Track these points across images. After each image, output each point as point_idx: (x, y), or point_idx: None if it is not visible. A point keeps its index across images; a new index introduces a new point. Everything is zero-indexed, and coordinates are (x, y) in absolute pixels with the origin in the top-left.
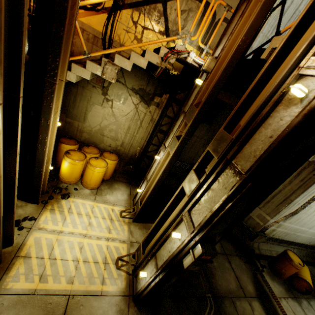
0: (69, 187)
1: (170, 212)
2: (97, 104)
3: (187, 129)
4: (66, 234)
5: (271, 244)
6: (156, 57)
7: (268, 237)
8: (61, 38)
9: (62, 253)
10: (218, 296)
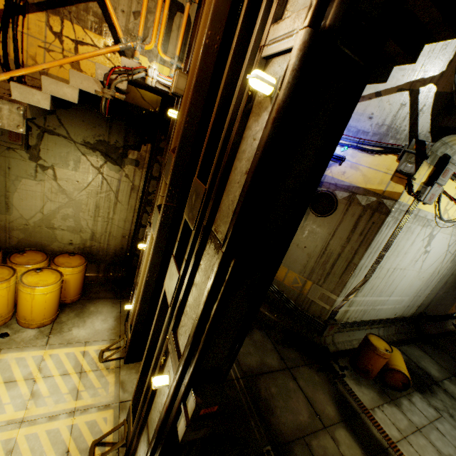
0: None
1: None
2: (25, 177)
3: (167, 191)
4: None
5: (350, 332)
6: (91, 82)
7: (343, 324)
8: None
9: None
10: (283, 443)
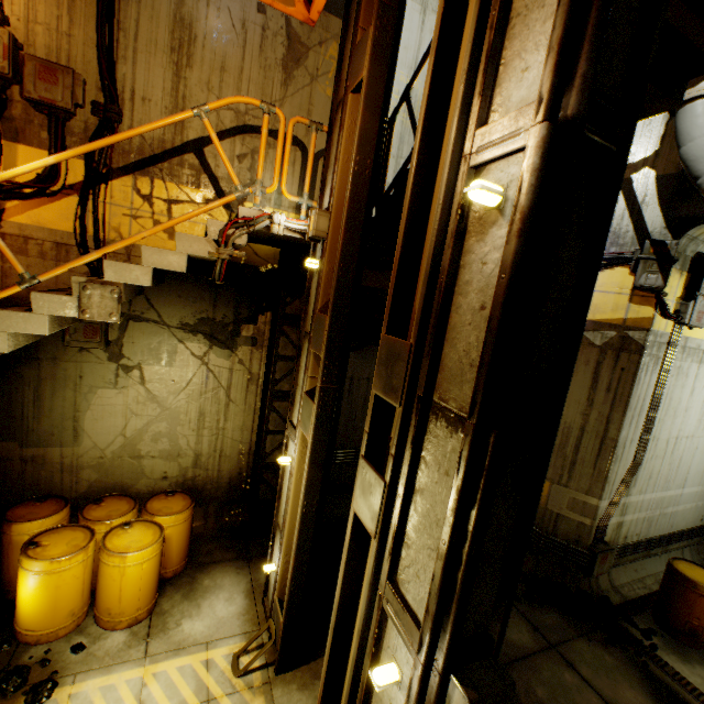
0: (53, 651)
1: (355, 602)
2: (101, 386)
3: (322, 367)
4: None
5: (635, 563)
6: (203, 243)
7: (620, 549)
8: None
9: None
10: None
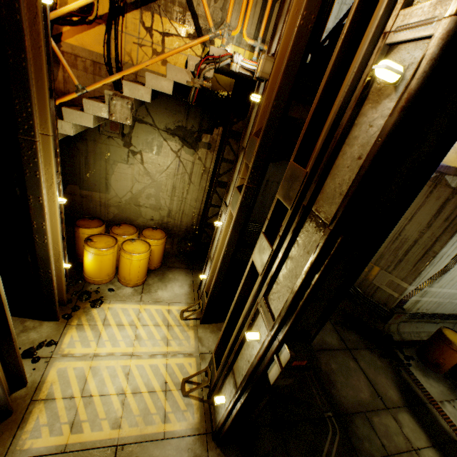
0: (100, 289)
1: (244, 302)
2: (120, 161)
3: (249, 173)
4: (103, 357)
5: (418, 323)
6: (184, 74)
7: (411, 314)
8: (25, 70)
9: (100, 386)
10: (344, 413)
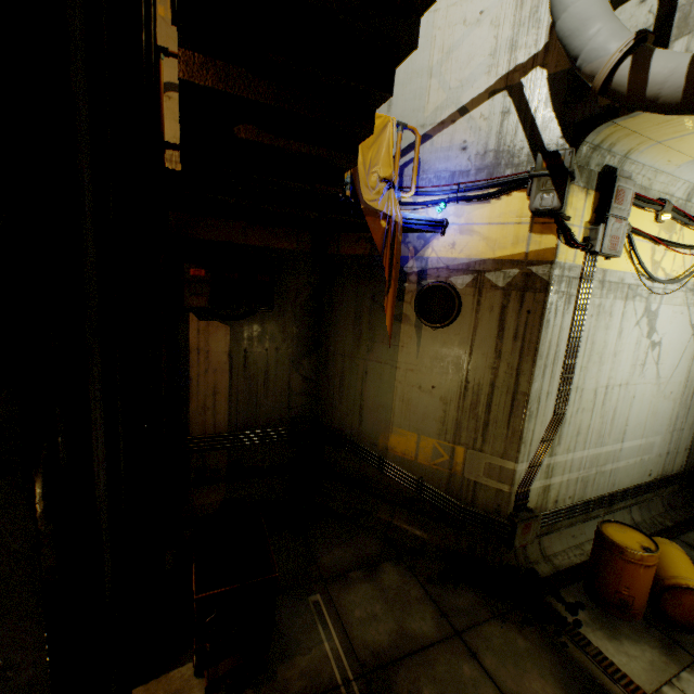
0: None
1: None
2: None
3: None
4: None
5: (572, 528)
6: None
7: (550, 514)
8: None
9: None
10: None
